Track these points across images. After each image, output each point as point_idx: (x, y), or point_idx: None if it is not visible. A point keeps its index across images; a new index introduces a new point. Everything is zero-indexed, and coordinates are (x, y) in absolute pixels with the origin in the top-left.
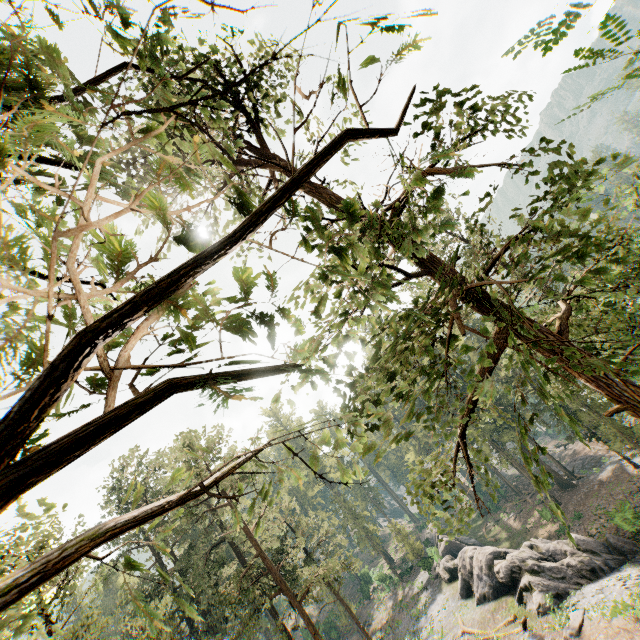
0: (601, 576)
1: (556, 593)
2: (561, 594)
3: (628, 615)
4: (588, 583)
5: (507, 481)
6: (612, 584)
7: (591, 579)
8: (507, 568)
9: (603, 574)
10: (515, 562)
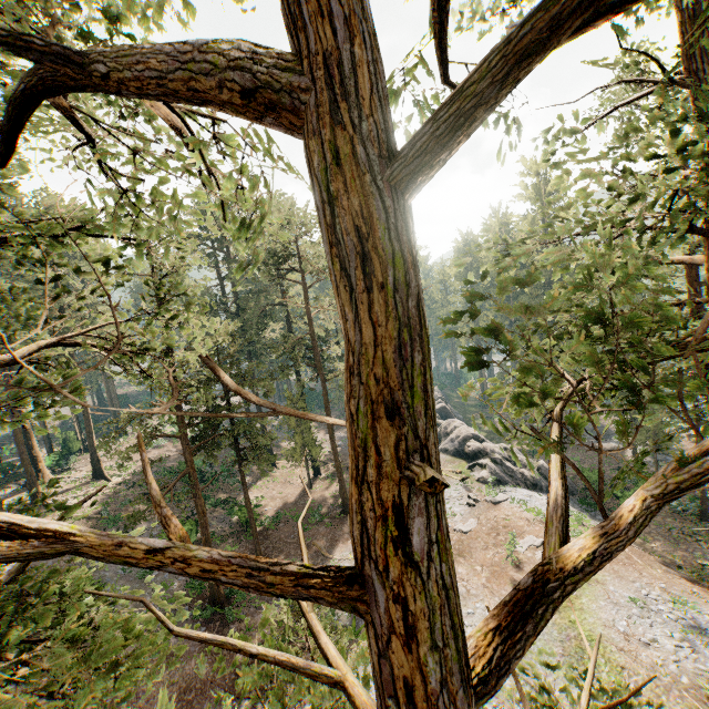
0: (537, 491)
1: (499, 479)
2: (501, 482)
3: (537, 517)
4: (525, 488)
5: None
6: (541, 499)
7: (529, 488)
8: (478, 448)
9: (540, 491)
10: (487, 449)
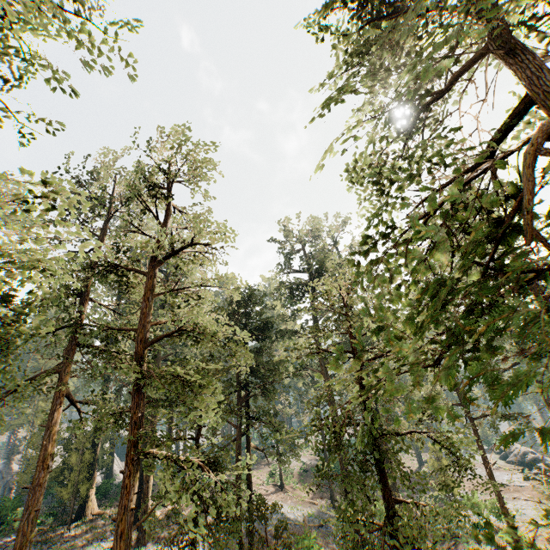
0: None
1: None
2: None
3: None
4: None
5: None
6: None
7: None
8: (532, 457)
9: None
10: (538, 457)
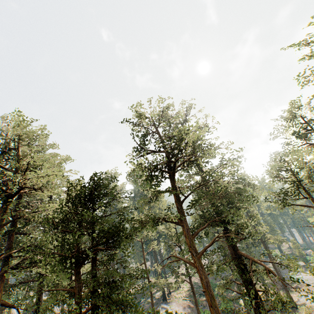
0: None
1: None
2: None
3: None
4: None
5: None
6: None
7: None
8: None
9: None
10: None
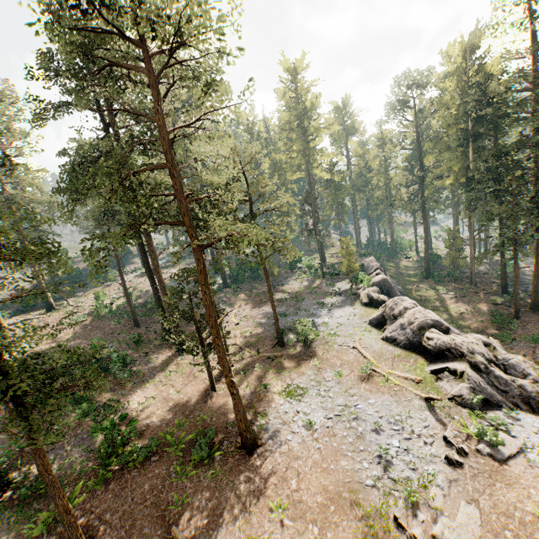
0: None
1: (486, 399)
2: (489, 401)
3: None
4: (527, 411)
5: (473, 270)
6: None
7: (533, 410)
8: (445, 344)
9: None
10: (461, 348)
